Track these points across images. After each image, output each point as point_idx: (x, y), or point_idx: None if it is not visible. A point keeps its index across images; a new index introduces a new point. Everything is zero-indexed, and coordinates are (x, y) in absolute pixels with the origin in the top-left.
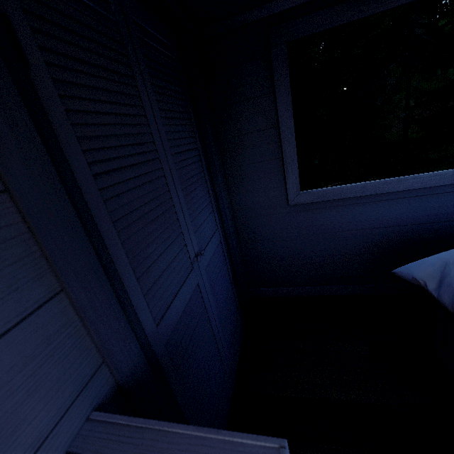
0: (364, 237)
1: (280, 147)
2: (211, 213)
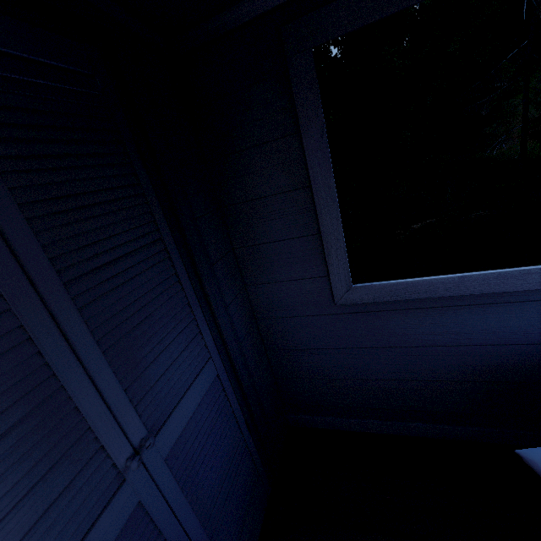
0: (463, 357)
1: (316, 218)
2: (193, 339)
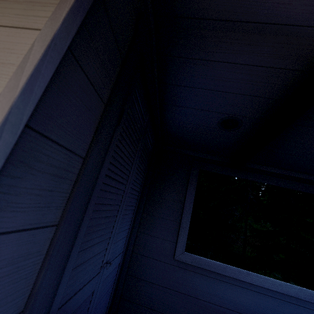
0: None
1: (181, 216)
2: (125, 237)
